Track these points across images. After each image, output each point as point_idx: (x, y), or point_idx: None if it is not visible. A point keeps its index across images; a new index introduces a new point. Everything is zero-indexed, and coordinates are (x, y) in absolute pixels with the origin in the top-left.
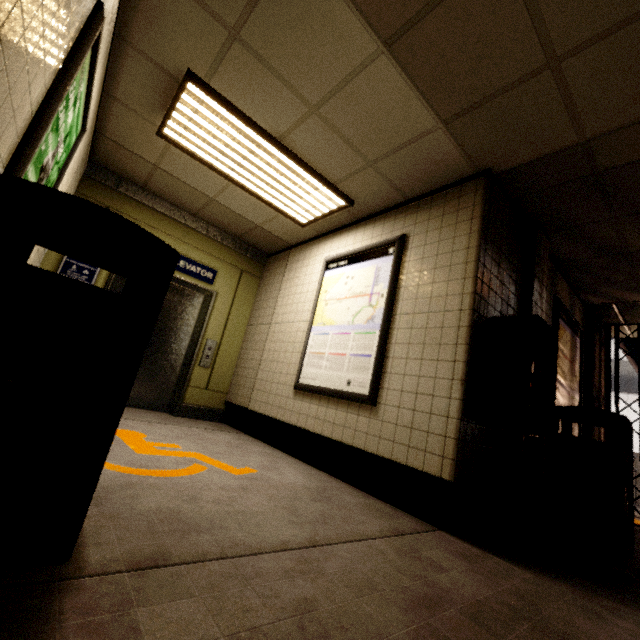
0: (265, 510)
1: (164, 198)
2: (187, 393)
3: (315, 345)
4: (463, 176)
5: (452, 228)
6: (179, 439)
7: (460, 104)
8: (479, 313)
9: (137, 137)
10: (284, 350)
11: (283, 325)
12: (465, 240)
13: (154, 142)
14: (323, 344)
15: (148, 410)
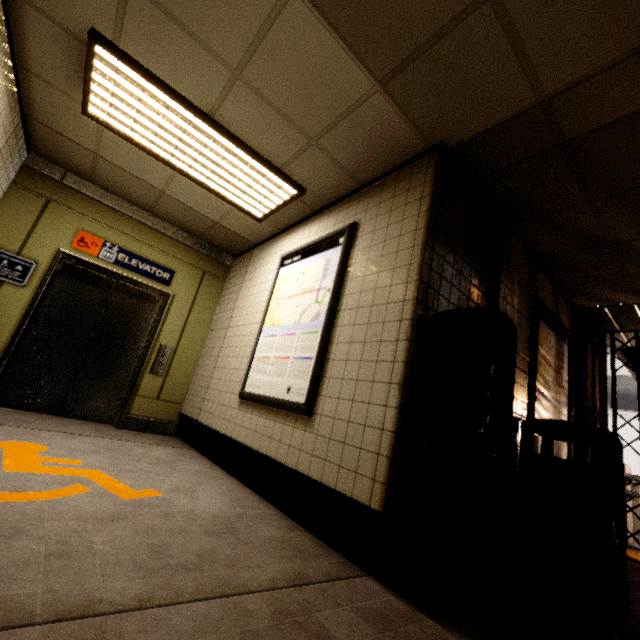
0: (116, 549)
1: (115, 192)
2: (134, 403)
3: (263, 348)
4: (415, 153)
5: (401, 210)
6: (92, 454)
7: (394, 57)
8: (426, 304)
9: (67, 119)
10: (236, 355)
11: (238, 328)
12: (413, 221)
13: (86, 124)
14: (270, 347)
15: (90, 421)
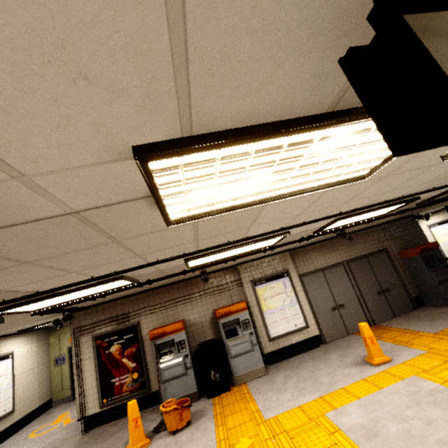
0: None
1: None
2: None
3: (445, 248)
4: None
5: None
6: None
7: None
8: None
9: None
10: None
11: None
12: None
13: None
14: (447, 247)
15: None
